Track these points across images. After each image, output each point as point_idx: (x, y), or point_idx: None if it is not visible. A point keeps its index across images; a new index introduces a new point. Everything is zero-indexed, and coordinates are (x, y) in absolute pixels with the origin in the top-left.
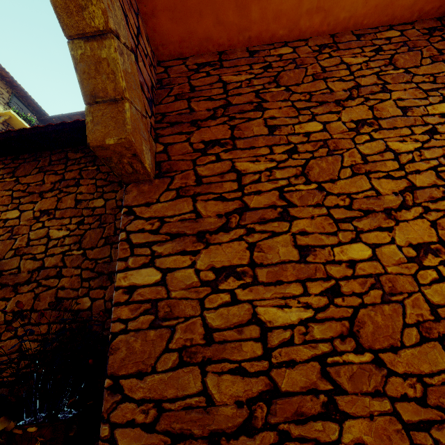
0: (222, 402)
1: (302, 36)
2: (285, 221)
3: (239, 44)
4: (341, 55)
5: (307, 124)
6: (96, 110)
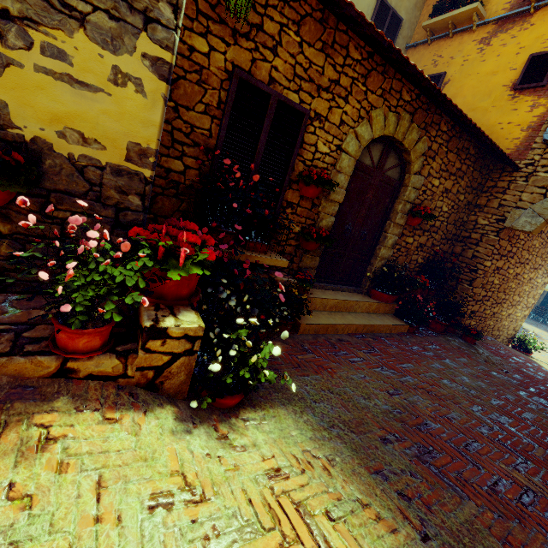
0: (481, 295)
1: None
2: (511, 258)
3: None
4: None
5: None
6: (543, 224)
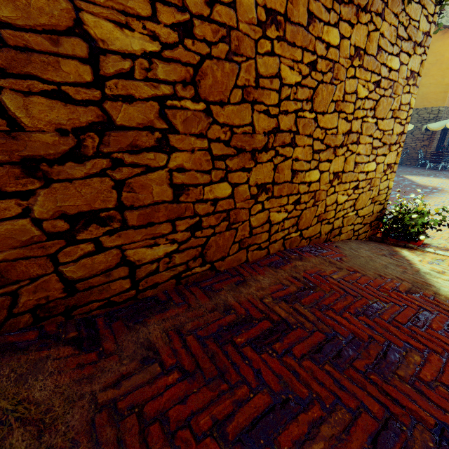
0: (37, 128)
1: None
2: None
3: None
4: None
5: None
6: None
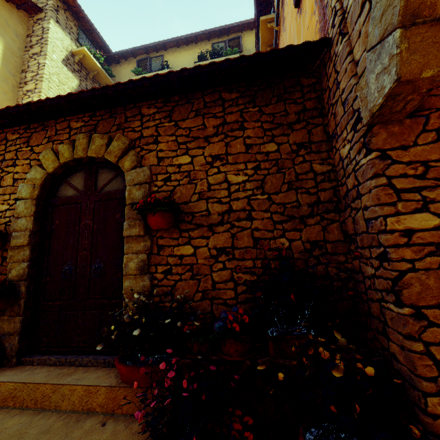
0: None
1: None
2: None
3: None
4: None
5: None
6: (413, 35)
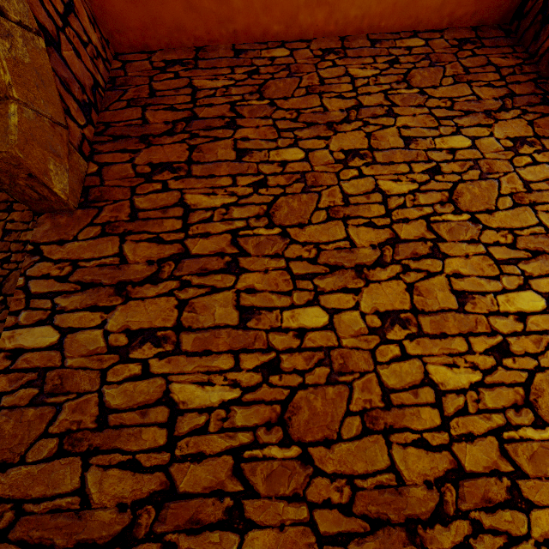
0: (101, 504)
1: (305, 36)
2: (231, 274)
3: (222, 39)
4: (347, 64)
5: (287, 150)
6: None
